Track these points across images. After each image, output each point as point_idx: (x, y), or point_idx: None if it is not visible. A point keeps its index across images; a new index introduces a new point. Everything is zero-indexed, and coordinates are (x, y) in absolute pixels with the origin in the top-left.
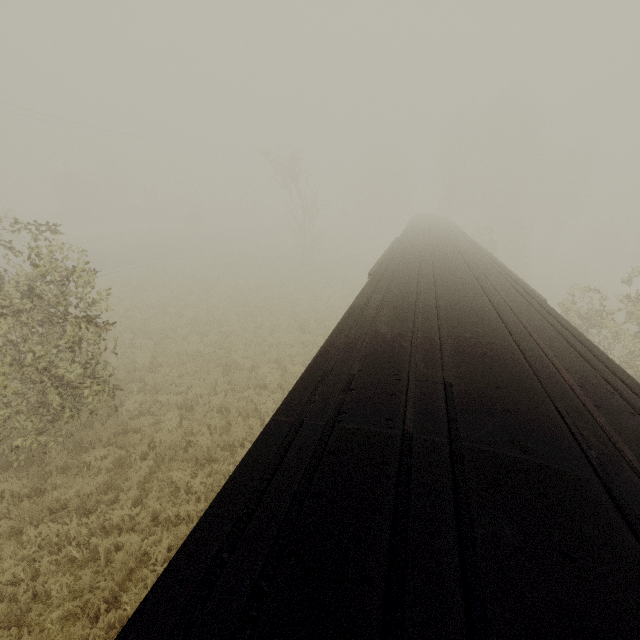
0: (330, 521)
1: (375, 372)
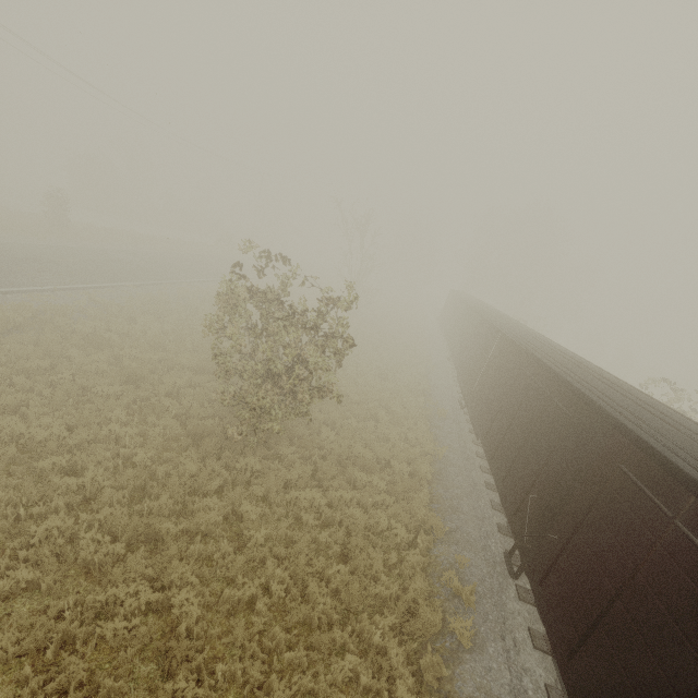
0: (692, 449)
1: (634, 409)
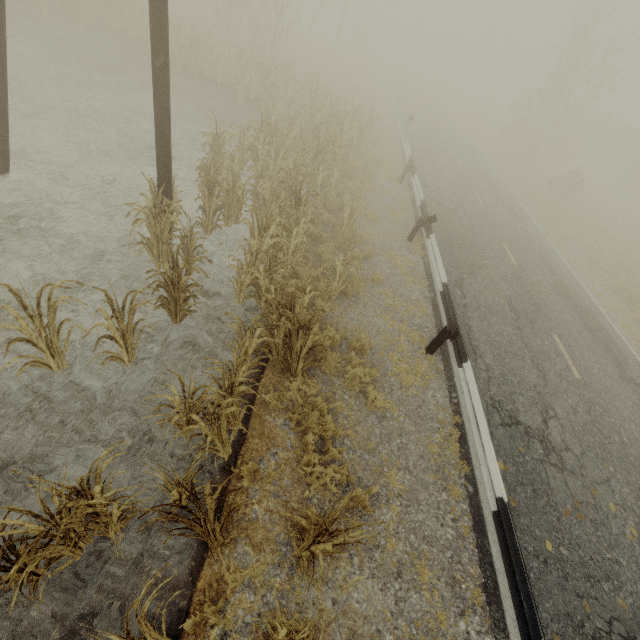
0: None
1: None
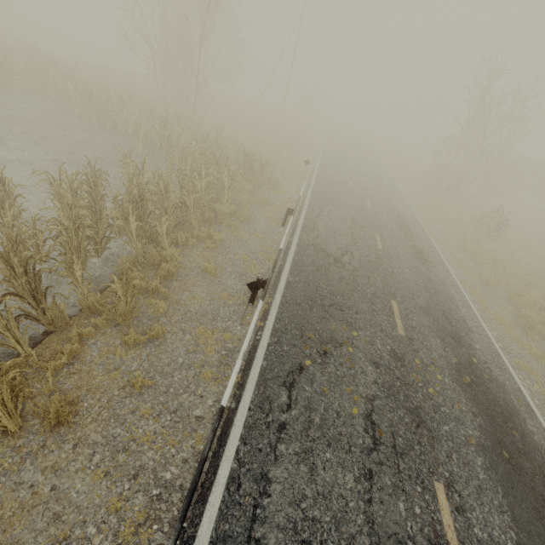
0: None
1: None
